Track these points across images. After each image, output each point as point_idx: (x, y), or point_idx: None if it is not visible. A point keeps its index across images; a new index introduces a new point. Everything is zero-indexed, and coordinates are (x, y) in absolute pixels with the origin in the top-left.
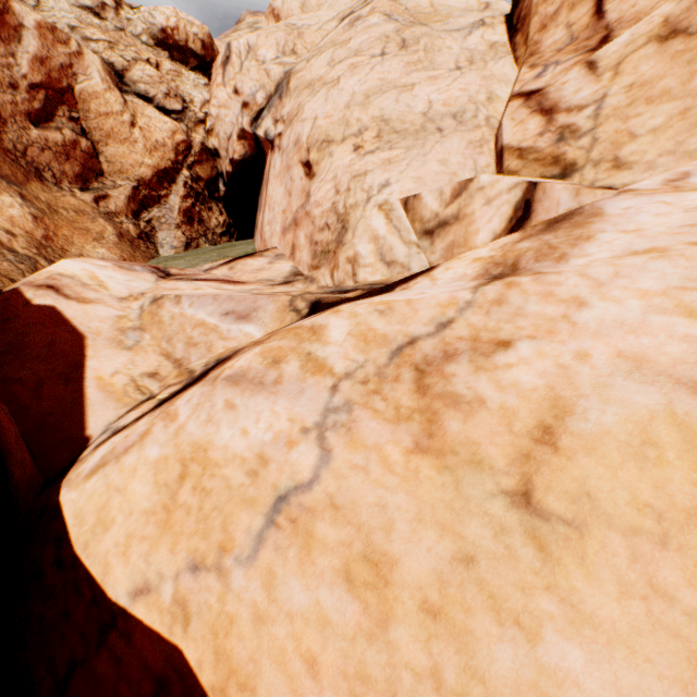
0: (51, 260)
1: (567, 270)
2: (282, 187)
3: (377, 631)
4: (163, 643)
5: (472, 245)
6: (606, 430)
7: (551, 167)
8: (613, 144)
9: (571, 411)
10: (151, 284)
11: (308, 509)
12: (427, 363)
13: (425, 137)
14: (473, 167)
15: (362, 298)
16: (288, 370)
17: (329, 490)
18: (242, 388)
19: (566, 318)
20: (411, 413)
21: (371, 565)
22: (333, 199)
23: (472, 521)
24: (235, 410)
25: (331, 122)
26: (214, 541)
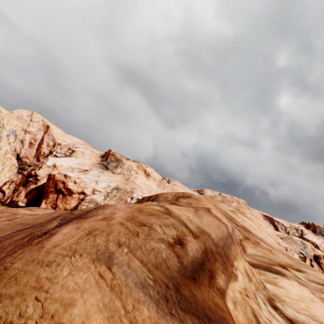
0: None
1: None
2: None
3: None
4: None
5: None
6: None
7: None
8: None
9: None
10: None
11: None
12: None
13: None
14: None
15: None
16: None
17: None
18: None
19: None
20: None
21: None
22: None
23: None
24: None
25: None
26: None
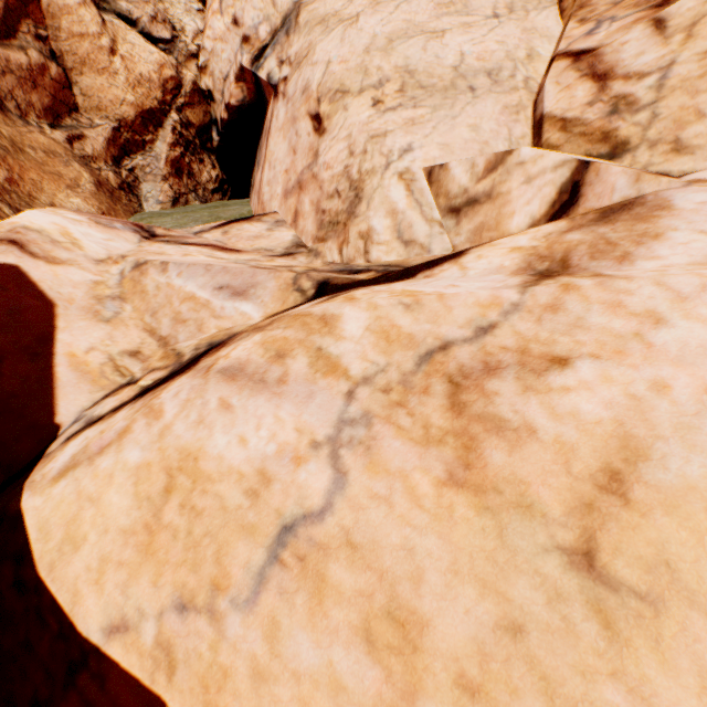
0: (17, 208)
1: (639, 276)
2: (286, 143)
3: (401, 704)
4: (143, 691)
5: (504, 230)
6: (691, 485)
7: (599, 144)
8: (676, 122)
9: (645, 455)
10: (134, 246)
11: (319, 545)
12: (463, 375)
13: (455, 96)
14: (507, 136)
15: (378, 283)
16: (294, 368)
17: (344, 523)
18: (239, 385)
19: (639, 337)
20: (443, 435)
21: (397, 625)
22: (346, 162)
23: (519, 579)
24: (232, 411)
25: (347, 68)
26: (205, 576)
